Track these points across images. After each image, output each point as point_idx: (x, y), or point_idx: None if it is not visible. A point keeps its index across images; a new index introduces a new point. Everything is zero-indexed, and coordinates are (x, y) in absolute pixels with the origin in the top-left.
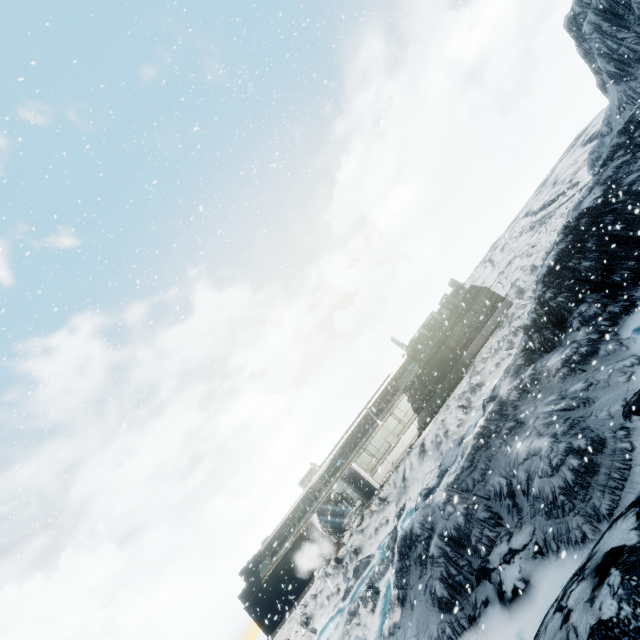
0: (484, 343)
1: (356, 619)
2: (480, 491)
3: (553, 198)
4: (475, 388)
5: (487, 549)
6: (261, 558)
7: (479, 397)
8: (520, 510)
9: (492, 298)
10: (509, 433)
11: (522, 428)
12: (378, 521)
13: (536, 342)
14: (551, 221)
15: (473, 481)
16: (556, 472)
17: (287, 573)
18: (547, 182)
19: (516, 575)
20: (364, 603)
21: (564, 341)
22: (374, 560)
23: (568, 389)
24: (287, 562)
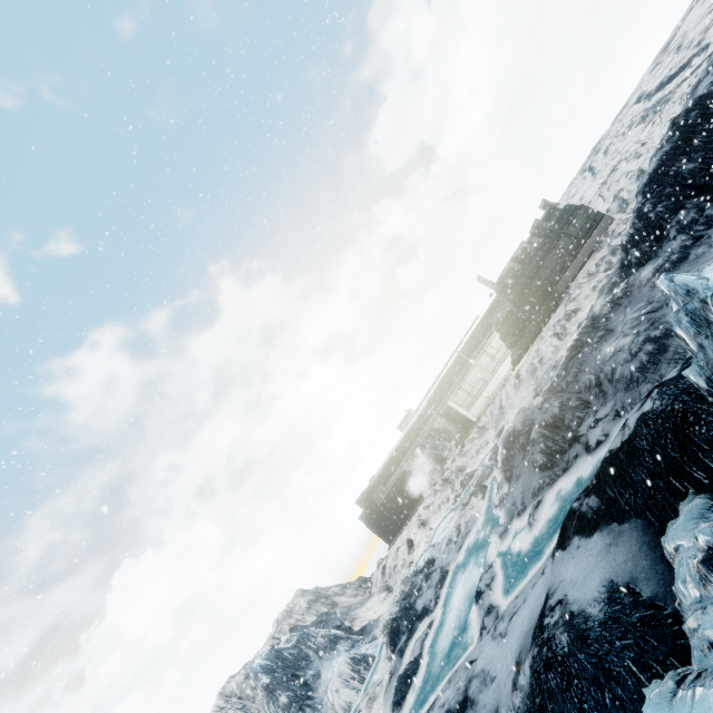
0: (581, 268)
1: (469, 506)
2: (573, 389)
3: (674, 72)
4: (570, 315)
5: (577, 425)
6: (372, 489)
7: (574, 323)
8: (605, 394)
9: (590, 217)
10: (599, 341)
11: (611, 335)
12: (478, 445)
13: (632, 257)
14: (668, 107)
15: (567, 383)
16: (634, 358)
17: (398, 497)
18: (669, 46)
19: (599, 433)
20: (475, 495)
21: (660, 252)
22: (478, 472)
23: (656, 295)
24: (397, 489)
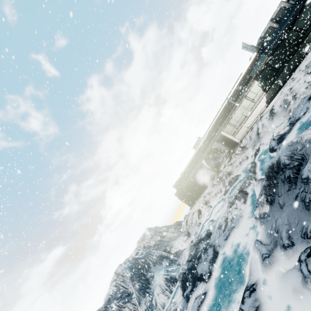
0: None
1: (234, 206)
2: None
3: None
4: None
5: None
6: (181, 180)
7: None
8: None
9: None
10: None
11: None
12: (241, 158)
13: None
14: None
15: None
16: None
17: (194, 185)
18: None
19: None
20: (238, 199)
21: None
22: (240, 177)
23: None
24: (193, 181)
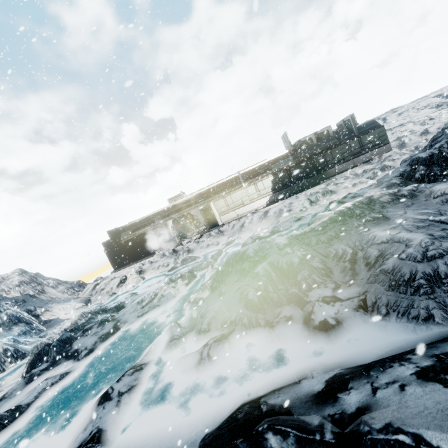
0: (350, 168)
1: (173, 284)
2: (321, 249)
3: None
4: (328, 192)
5: (309, 287)
6: (125, 229)
7: (327, 199)
8: (355, 274)
9: (381, 138)
10: (372, 221)
11: (386, 222)
12: (212, 241)
13: (419, 173)
14: None
15: (318, 241)
16: (427, 261)
17: (139, 244)
18: None
19: (331, 314)
20: (183, 278)
21: None
22: (199, 260)
23: None
24: (141, 238)
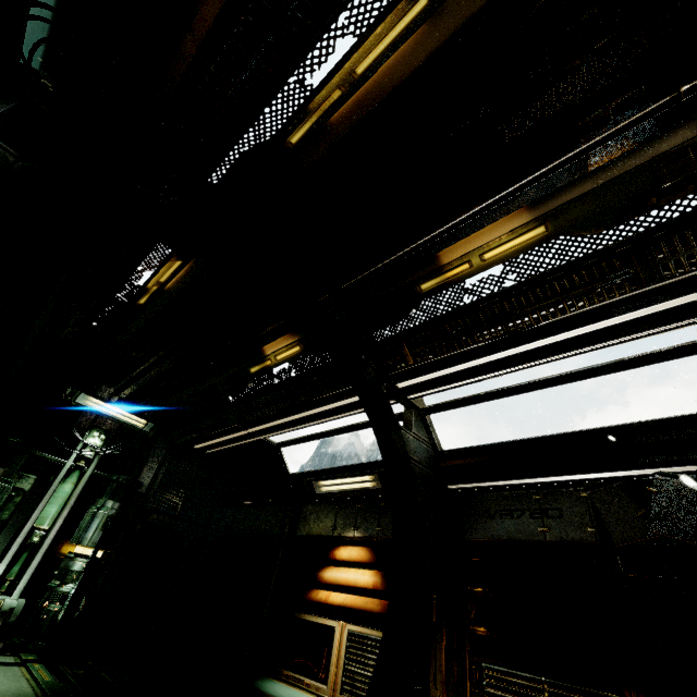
0: None
1: None
2: None
3: None
4: None
5: None
6: None
7: None
8: None
9: None
10: None
11: None
12: None
13: None
14: None
15: None
16: None
17: None
18: None
19: None
20: None
21: None
22: None
23: None
24: None
